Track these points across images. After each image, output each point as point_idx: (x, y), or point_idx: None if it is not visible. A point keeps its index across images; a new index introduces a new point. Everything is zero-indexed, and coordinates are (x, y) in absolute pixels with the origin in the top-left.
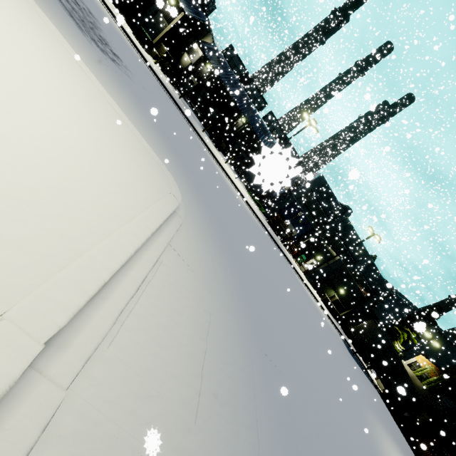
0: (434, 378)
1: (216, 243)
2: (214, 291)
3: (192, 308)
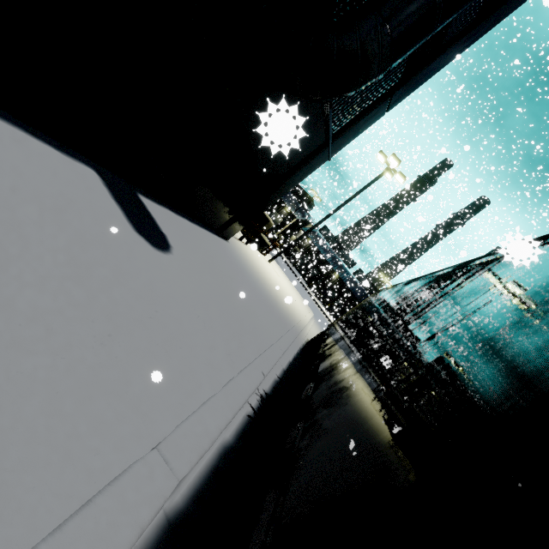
0: None
1: None
2: None
3: None
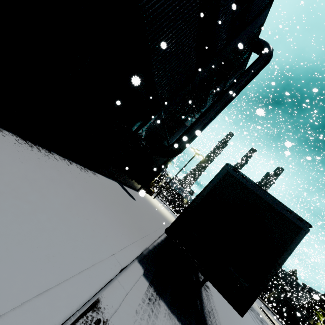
0: None
1: None
2: None
3: None
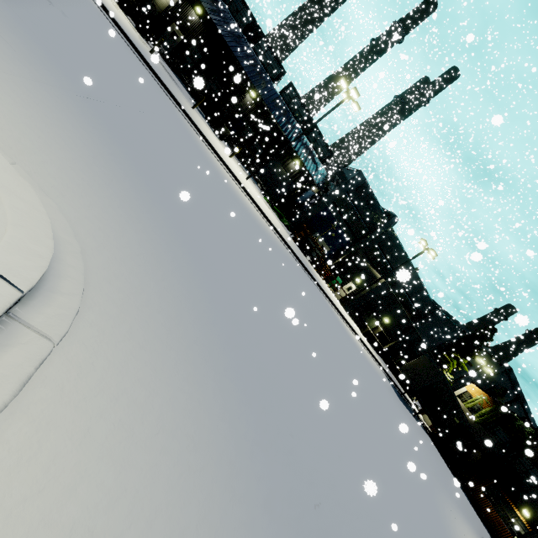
0: (487, 410)
1: (196, 344)
2: None
3: None
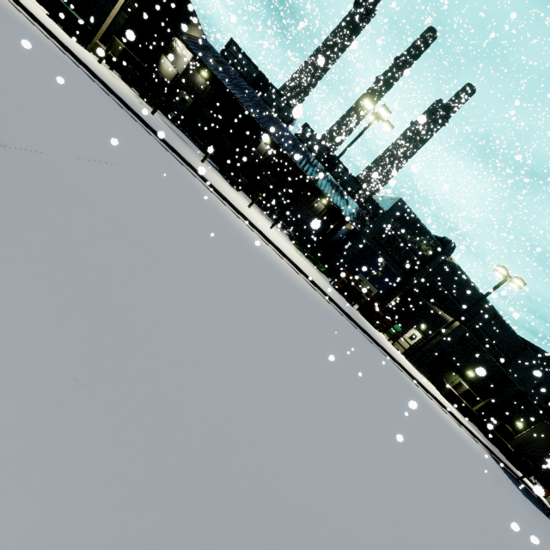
0: None
1: None
2: None
3: None
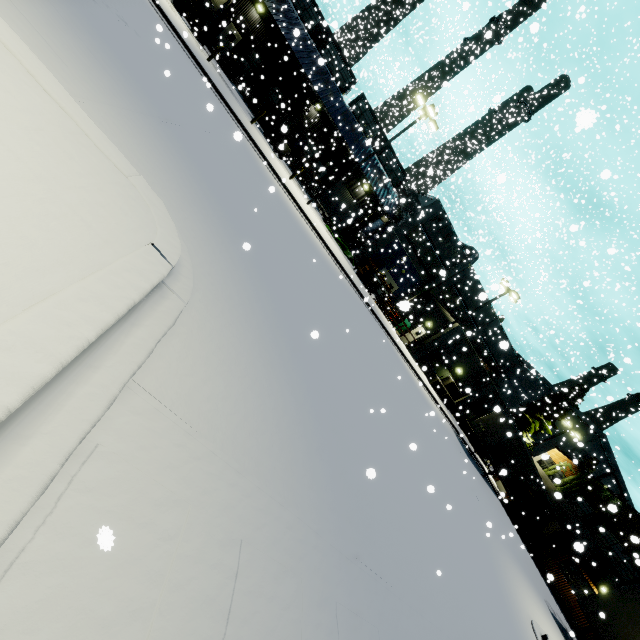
0: (571, 478)
1: (266, 336)
2: (254, 465)
3: (183, 561)
